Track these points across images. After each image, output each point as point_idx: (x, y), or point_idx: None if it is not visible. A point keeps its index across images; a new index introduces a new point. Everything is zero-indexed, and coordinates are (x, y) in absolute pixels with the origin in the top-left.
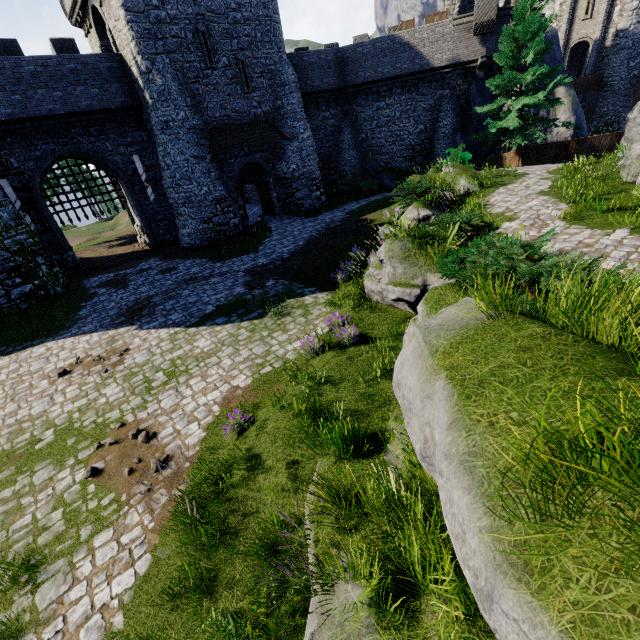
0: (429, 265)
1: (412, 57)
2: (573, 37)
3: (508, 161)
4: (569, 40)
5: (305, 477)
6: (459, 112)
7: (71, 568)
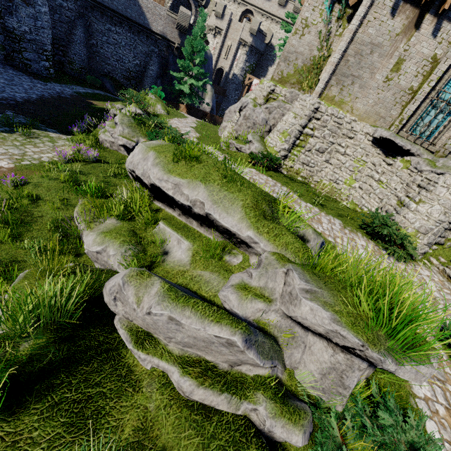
0: (141, 134)
1: (139, 13)
2: (219, 63)
3: (182, 109)
4: (217, 64)
5: (73, 204)
6: (162, 67)
7: None
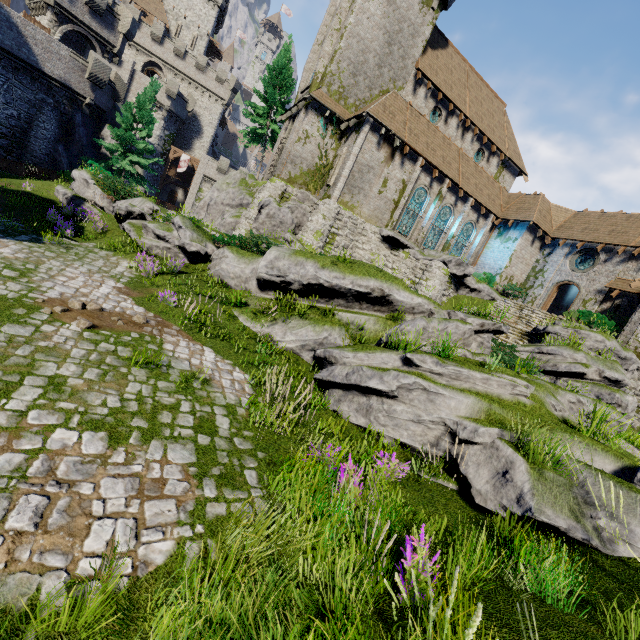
0: (206, 238)
1: (20, 42)
2: None
3: None
4: None
5: (233, 315)
6: (61, 126)
7: (175, 357)
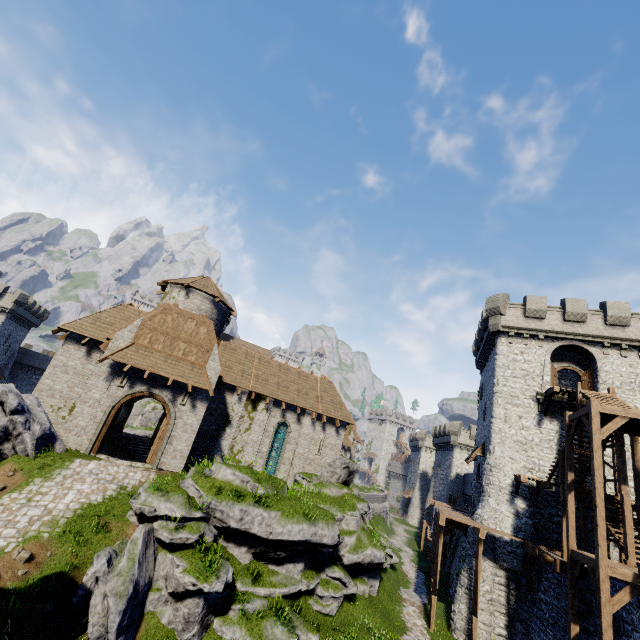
0: None
1: None
2: None
3: None
4: None
5: None
6: None
7: None
